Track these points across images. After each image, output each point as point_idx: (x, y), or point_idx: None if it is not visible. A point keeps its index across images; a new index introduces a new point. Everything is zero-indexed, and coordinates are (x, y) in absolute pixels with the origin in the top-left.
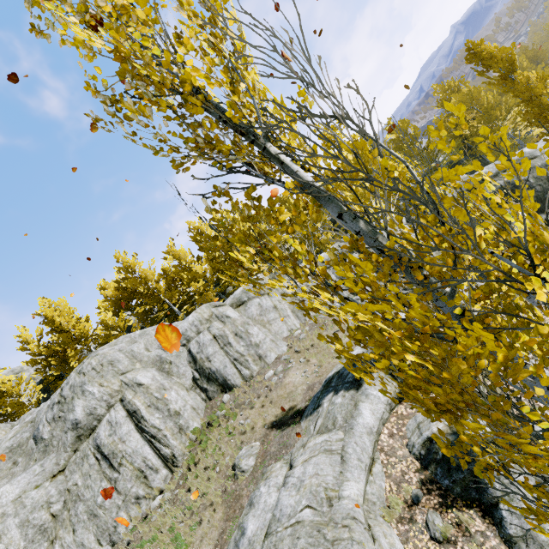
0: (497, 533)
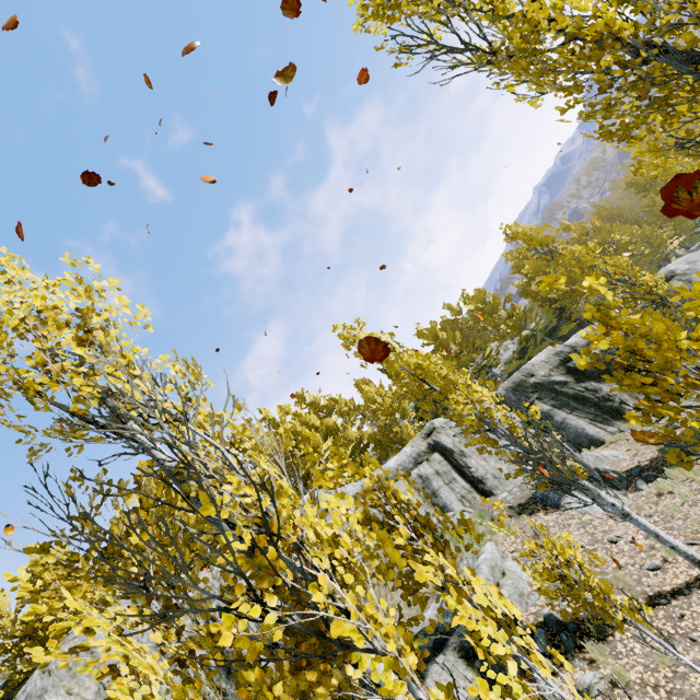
0: None
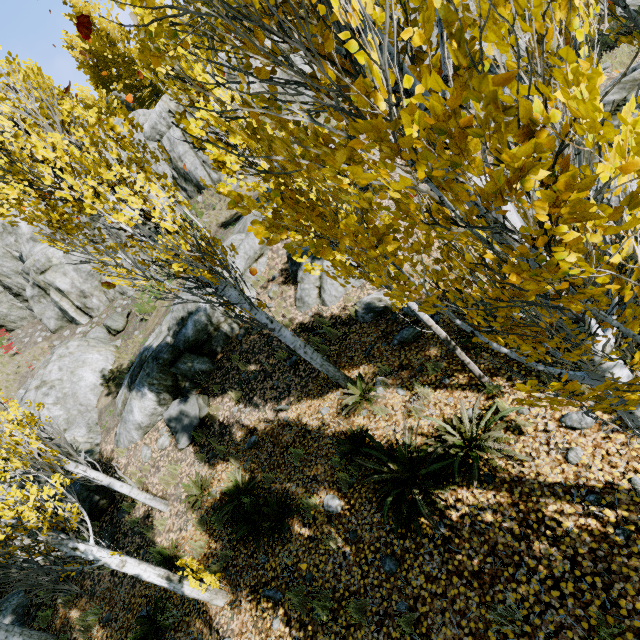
0: (295, 297)
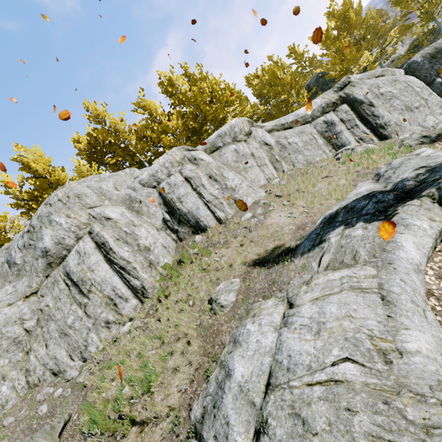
0: None
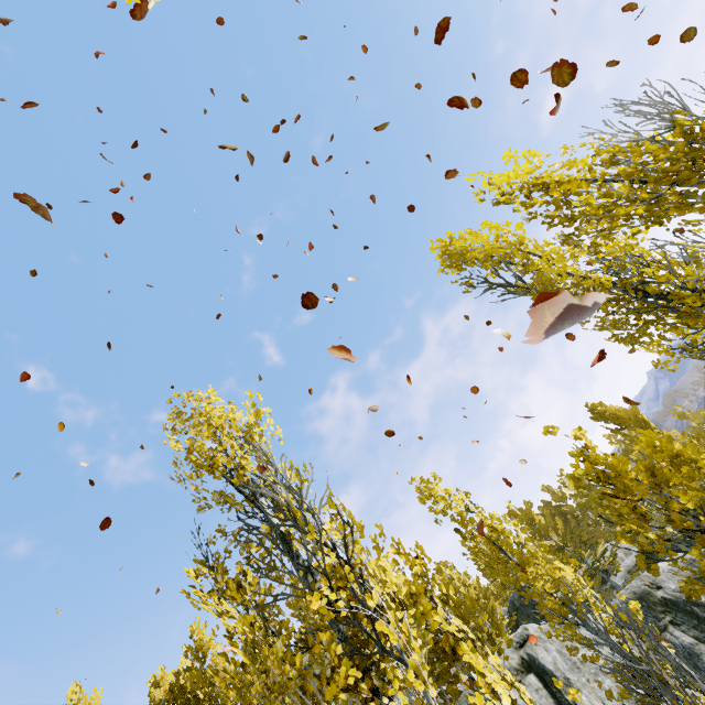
0: None
